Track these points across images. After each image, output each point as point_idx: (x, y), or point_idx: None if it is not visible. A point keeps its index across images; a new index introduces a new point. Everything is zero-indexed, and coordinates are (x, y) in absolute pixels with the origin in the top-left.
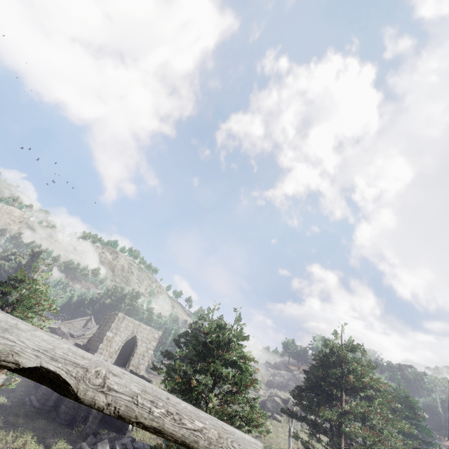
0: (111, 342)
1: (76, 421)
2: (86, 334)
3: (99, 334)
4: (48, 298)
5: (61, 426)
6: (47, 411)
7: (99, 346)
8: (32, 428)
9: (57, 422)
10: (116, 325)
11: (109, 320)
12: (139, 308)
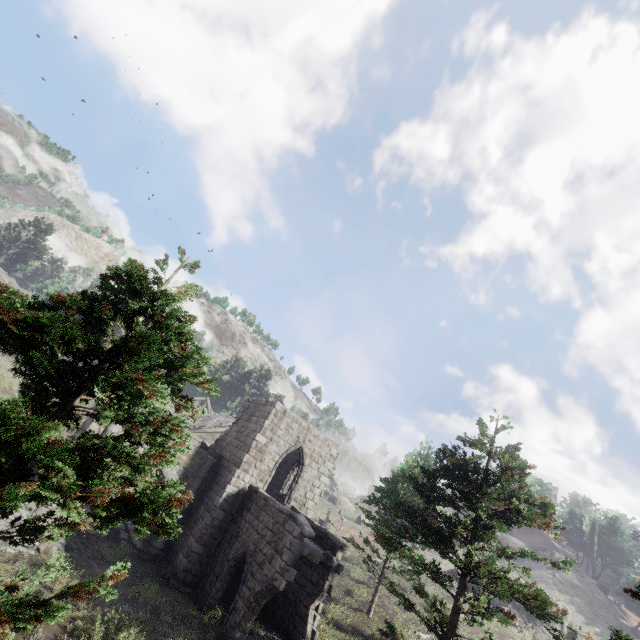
0: (263, 454)
1: (207, 593)
2: (207, 426)
3: (238, 435)
4: (197, 349)
5: (181, 600)
6: (154, 557)
7: (244, 457)
8: (133, 599)
9: (173, 586)
10: (272, 424)
11: (255, 411)
12: (269, 394)
